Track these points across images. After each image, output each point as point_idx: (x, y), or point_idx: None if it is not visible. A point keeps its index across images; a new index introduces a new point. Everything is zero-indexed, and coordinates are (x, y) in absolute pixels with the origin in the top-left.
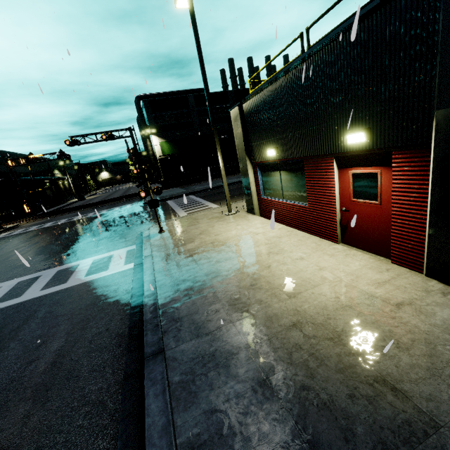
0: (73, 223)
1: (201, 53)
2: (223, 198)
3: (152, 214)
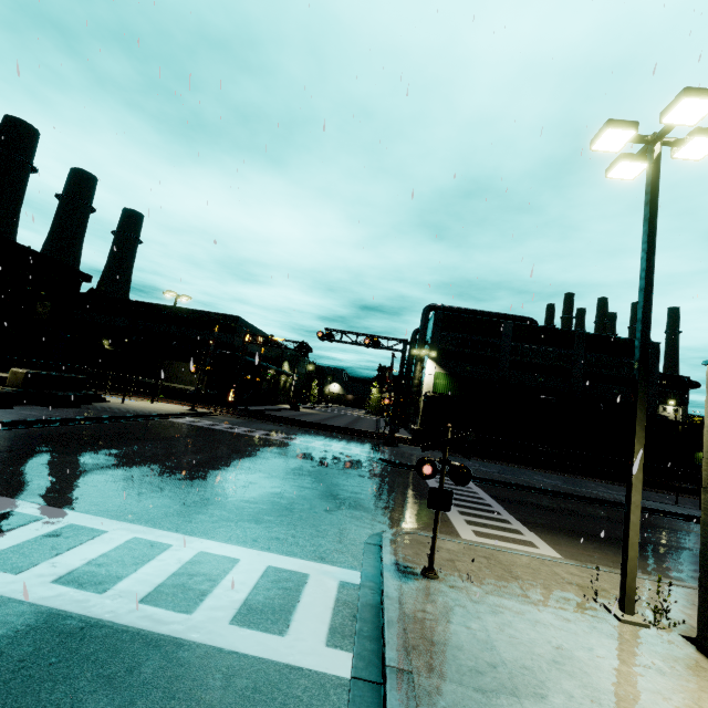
0: (270, 443)
1: (653, 243)
2: (556, 528)
3: (395, 492)
